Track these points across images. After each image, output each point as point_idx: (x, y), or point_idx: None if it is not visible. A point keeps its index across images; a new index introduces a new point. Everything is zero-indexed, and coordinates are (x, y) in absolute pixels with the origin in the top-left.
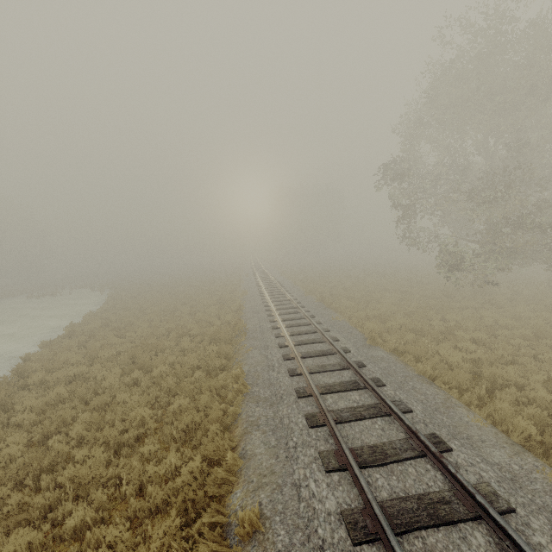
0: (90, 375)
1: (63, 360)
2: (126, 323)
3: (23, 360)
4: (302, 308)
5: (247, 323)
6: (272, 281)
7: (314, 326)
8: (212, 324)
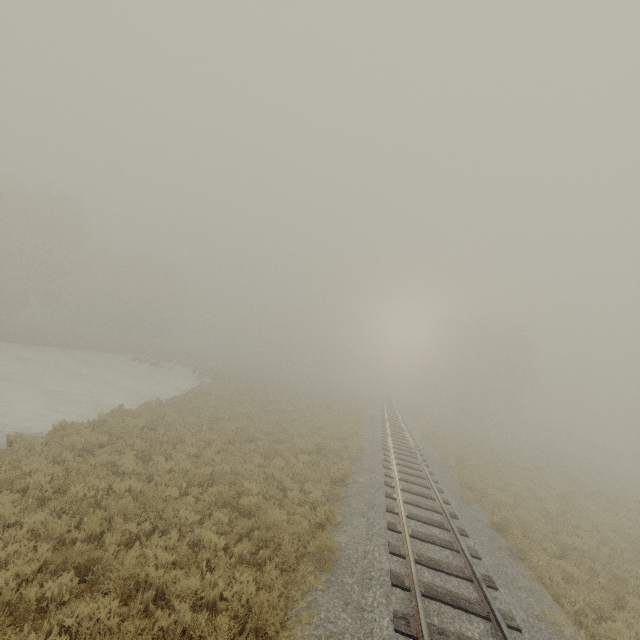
0: (4, 535)
1: (27, 472)
2: (175, 434)
3: (9, 441)
4: (461, 536)
5: (343, 525)
6: (407, 442)
7: (501, 635)
8: (287, 493)
